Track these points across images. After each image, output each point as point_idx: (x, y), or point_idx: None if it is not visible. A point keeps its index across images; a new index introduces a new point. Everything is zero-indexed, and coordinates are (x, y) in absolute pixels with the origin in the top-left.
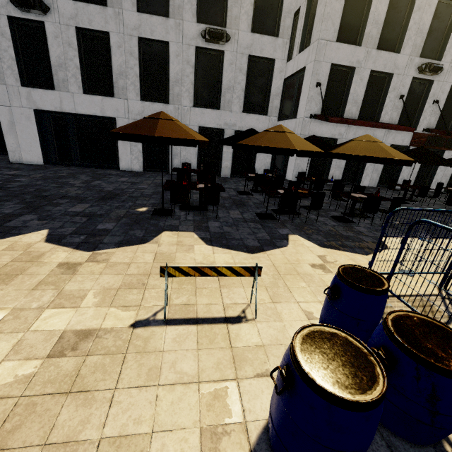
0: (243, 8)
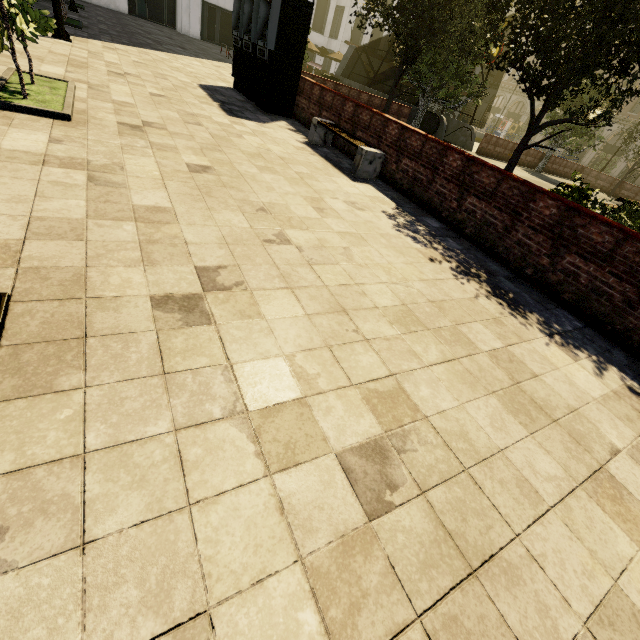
0: None
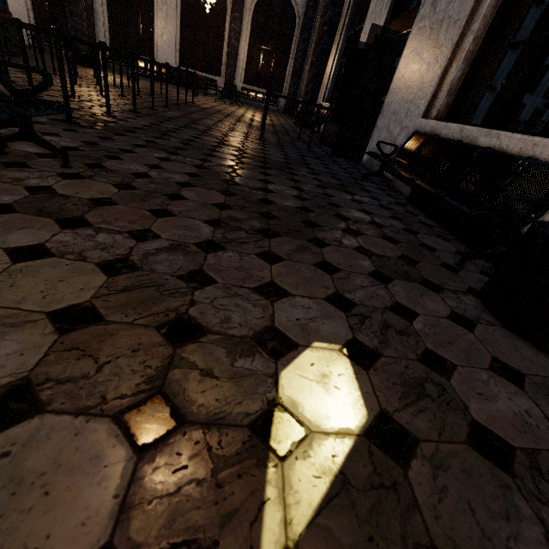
0: None
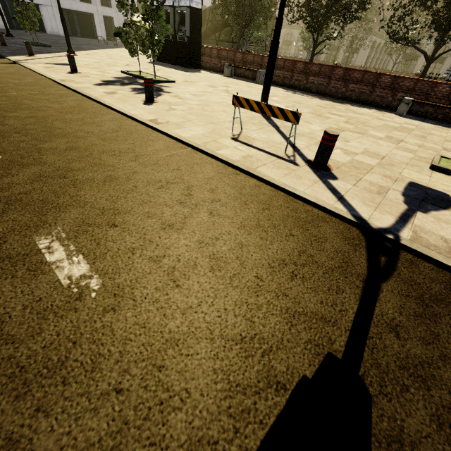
0: None
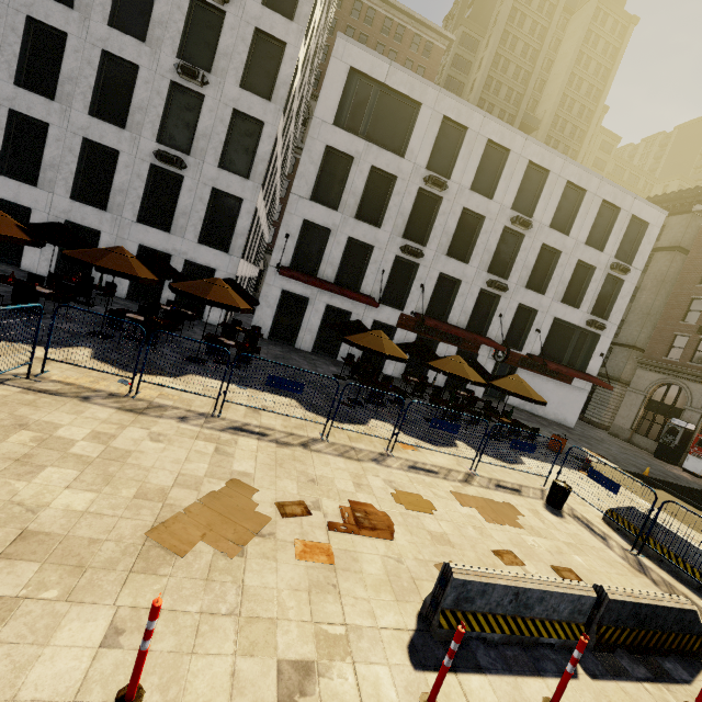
0: (212, 143)
